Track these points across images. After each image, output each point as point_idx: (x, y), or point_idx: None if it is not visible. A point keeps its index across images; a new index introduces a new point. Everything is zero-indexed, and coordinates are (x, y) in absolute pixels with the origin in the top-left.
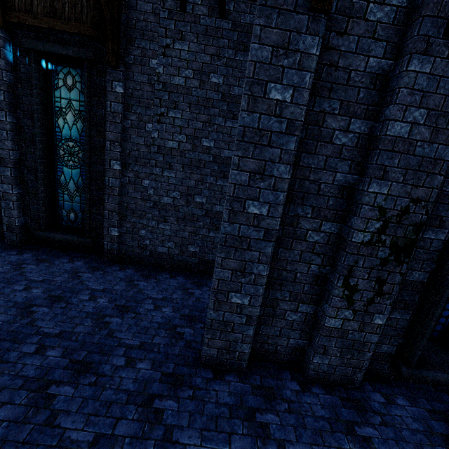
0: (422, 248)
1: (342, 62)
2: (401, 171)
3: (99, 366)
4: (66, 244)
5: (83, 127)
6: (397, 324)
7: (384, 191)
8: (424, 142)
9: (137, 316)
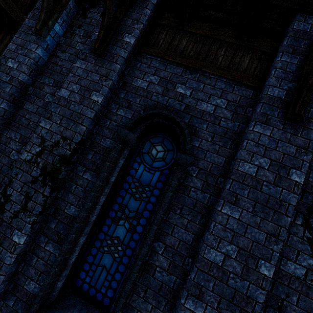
0: (81, 185)
1: (60, 63)
2: (60, 117)
3: None
4: None
5: None
6: (49, 259)
7: (47, 127)
8: (76, 102)
9: None
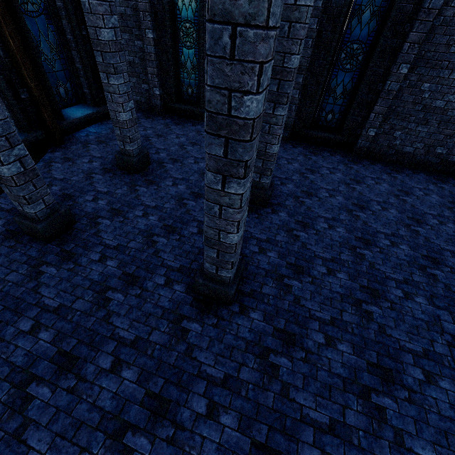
0: None
1: None
2: None
3: (426, 222)
4: (320, 141)
5: (375, 26)
6: None
7: None
8: None
9: (418, 198)
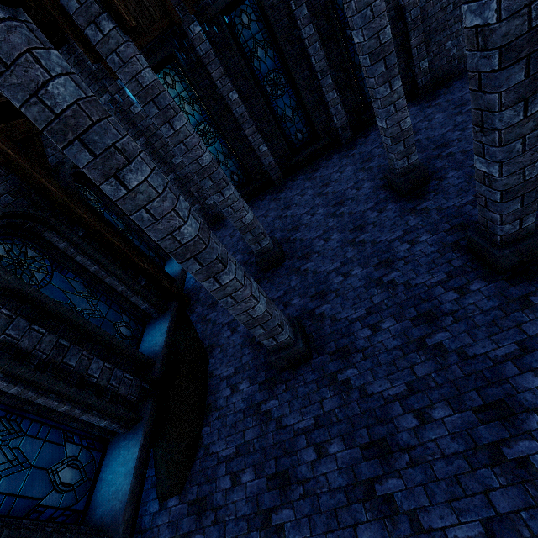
0: None
1: None
2: None
3: None
4: None
5: None
6: None
7: None
8: None
9: None
